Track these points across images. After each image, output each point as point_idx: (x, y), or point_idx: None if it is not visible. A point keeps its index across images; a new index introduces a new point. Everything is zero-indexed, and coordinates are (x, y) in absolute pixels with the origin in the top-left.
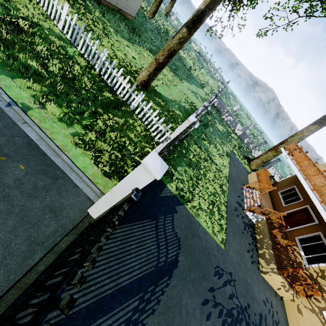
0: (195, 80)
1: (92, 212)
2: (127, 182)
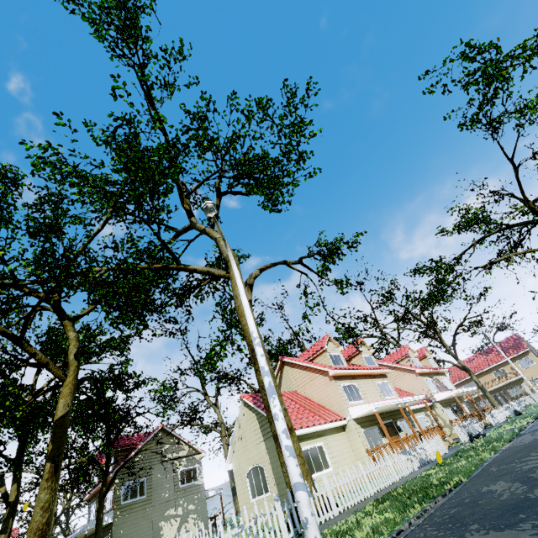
0: None
1: None
2: None
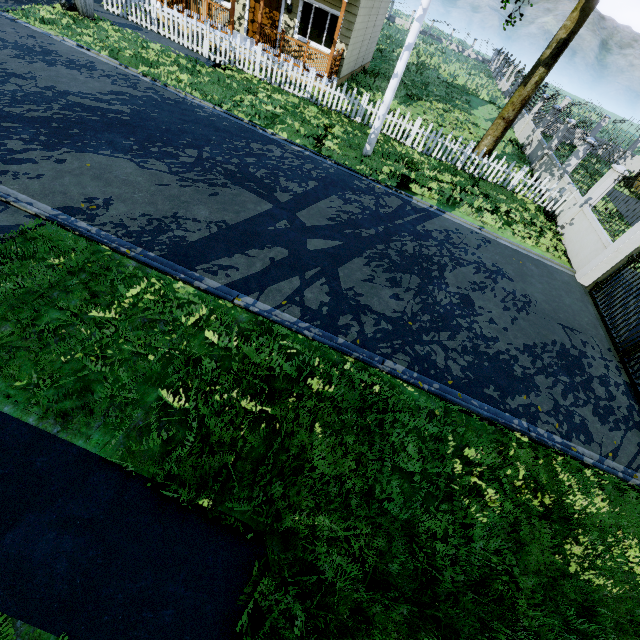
0: (470, 95)
1: (585, 280)
2: (638, 236)
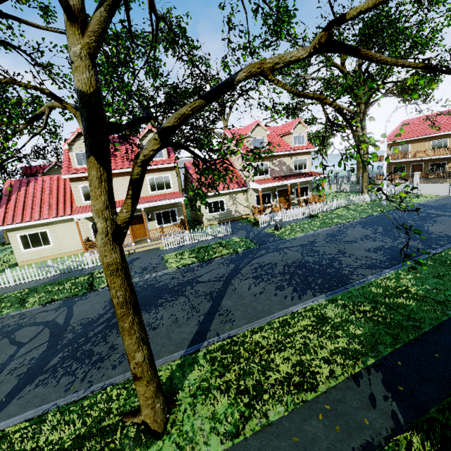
0: None
1: None
2: None
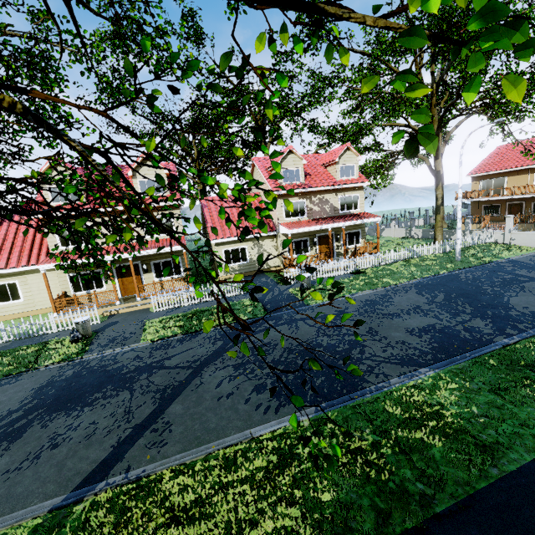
0: None
1: None
2: None
